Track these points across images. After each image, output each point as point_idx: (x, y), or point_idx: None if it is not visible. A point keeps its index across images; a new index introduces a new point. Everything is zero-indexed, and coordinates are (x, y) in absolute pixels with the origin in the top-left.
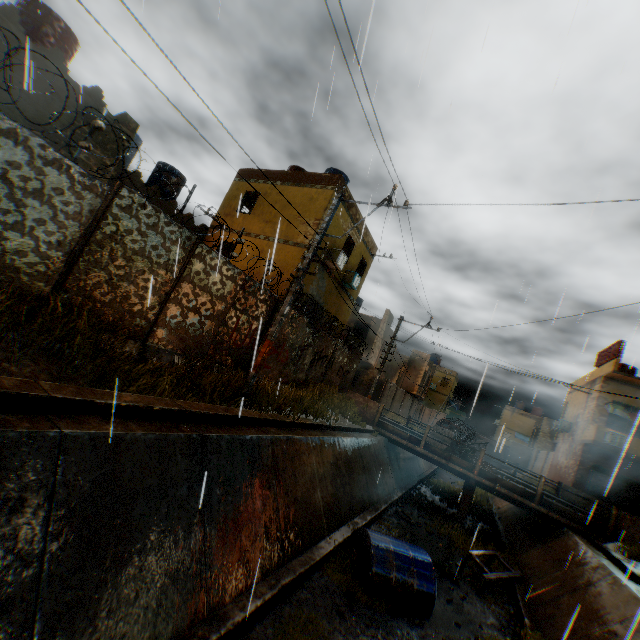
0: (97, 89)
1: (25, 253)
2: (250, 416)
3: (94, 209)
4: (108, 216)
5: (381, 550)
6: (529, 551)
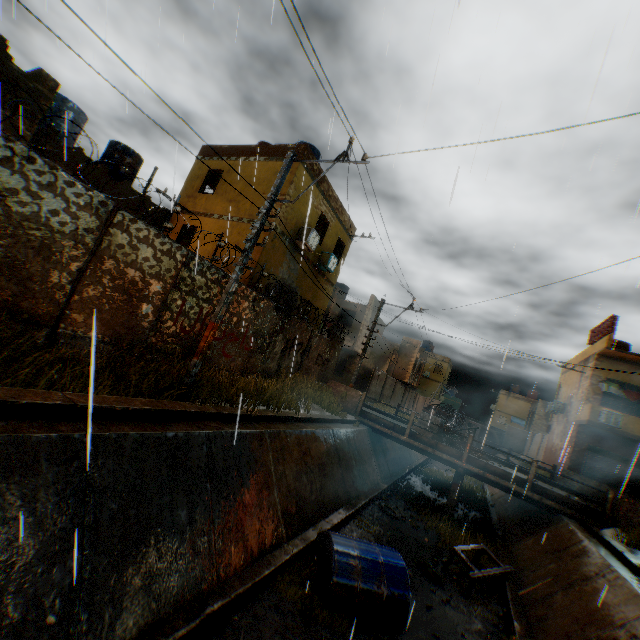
0: None
1: None
2: (183, 409)
3: None
4: None
5: (345, 557)
6: (522, 541)
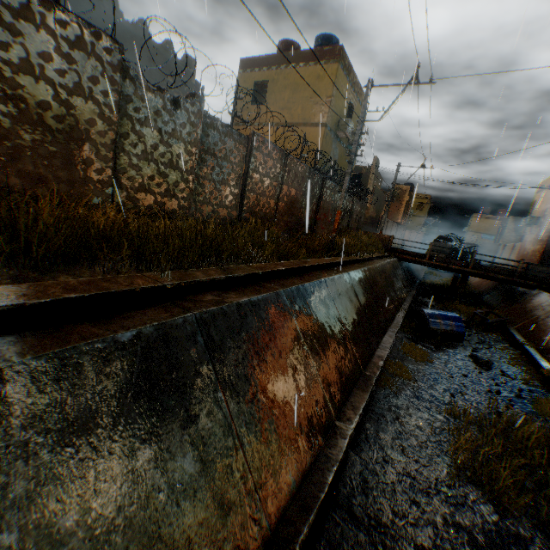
0: (168, 43)
1: (227, 196)
2: (348, 260)
3: (244, 155)
4: (252, 158)
5: (432, 316)
6: (509, 307)
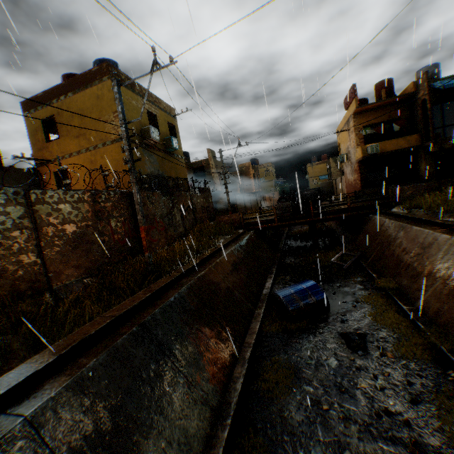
0: None
1: None
2: (164, 284)
3: None
4: None
5: (288, 298)
6: (358, 238)
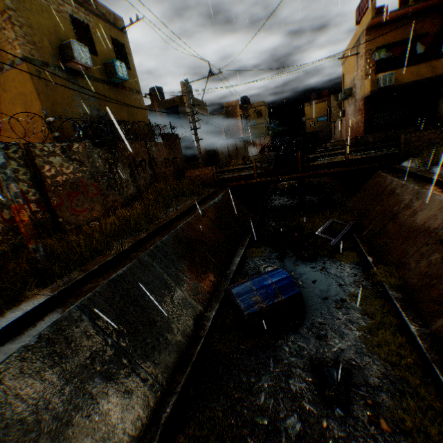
0: None
1: None
2: (42, 301)
3: None
4: None
5: (248, 300)
6: (353, 200)
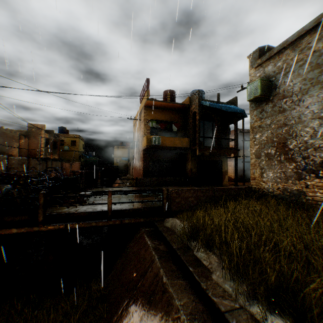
0: None
1: None
2: None
3: None
4: None
5: None
6: (114, 268)
